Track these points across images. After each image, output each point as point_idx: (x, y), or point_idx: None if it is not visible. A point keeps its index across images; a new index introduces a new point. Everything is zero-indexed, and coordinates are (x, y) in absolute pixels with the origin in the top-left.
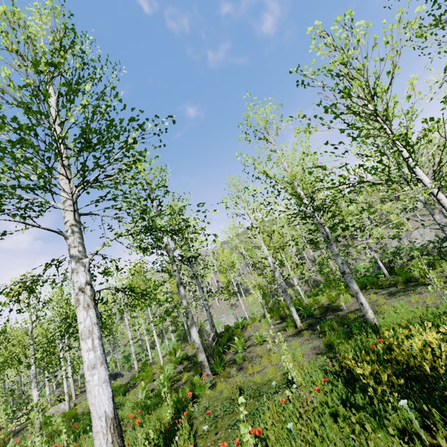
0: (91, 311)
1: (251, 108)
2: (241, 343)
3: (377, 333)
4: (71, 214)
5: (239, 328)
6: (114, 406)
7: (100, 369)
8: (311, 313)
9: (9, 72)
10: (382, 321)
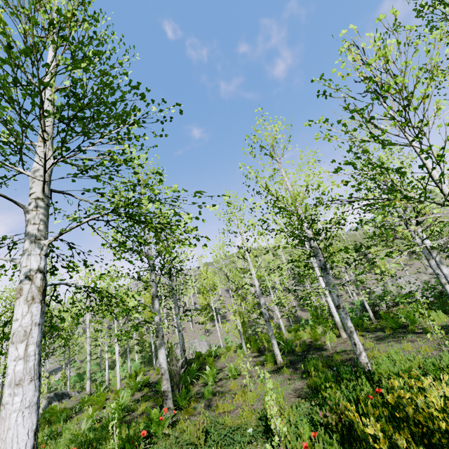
0: (35, 306)
1: (261, 122)
2: (212, 375)
3: (371, 381)
4: (40, 185)
5: (212, 357)
6: (35, 445)
7: (27, 387)
8: (292, 349)
9: (1, 10)
10: (375, 367)
